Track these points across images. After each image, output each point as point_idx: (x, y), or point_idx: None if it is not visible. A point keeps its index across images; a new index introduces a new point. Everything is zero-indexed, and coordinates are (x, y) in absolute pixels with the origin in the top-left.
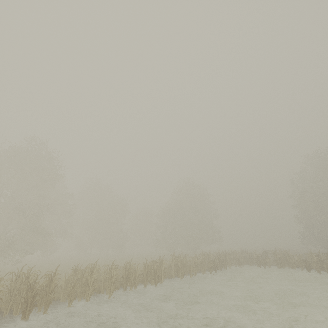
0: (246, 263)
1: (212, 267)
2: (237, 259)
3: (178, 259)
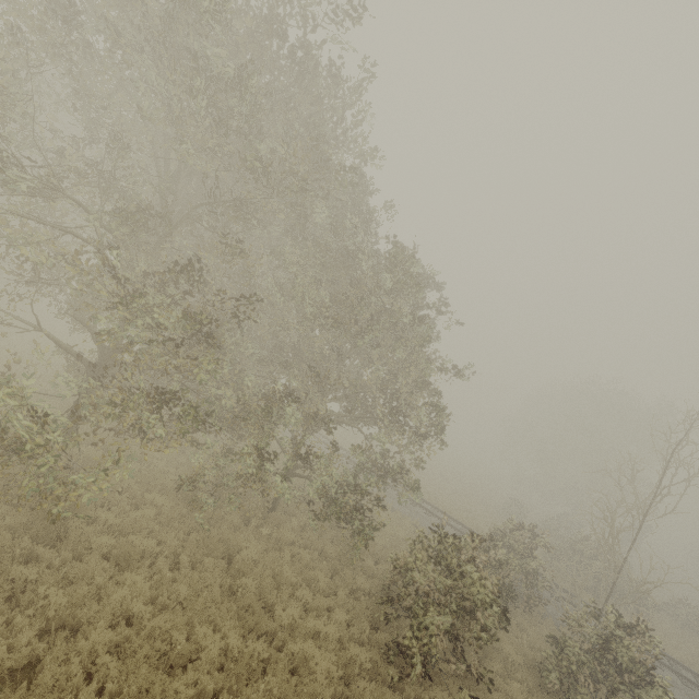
0: None
1: None
2: None
3: None
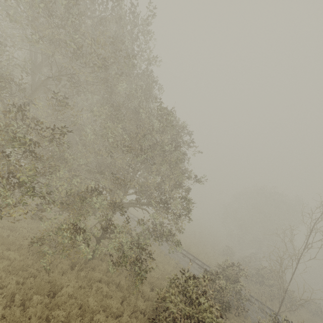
0: None
1: None
2: None
3: None
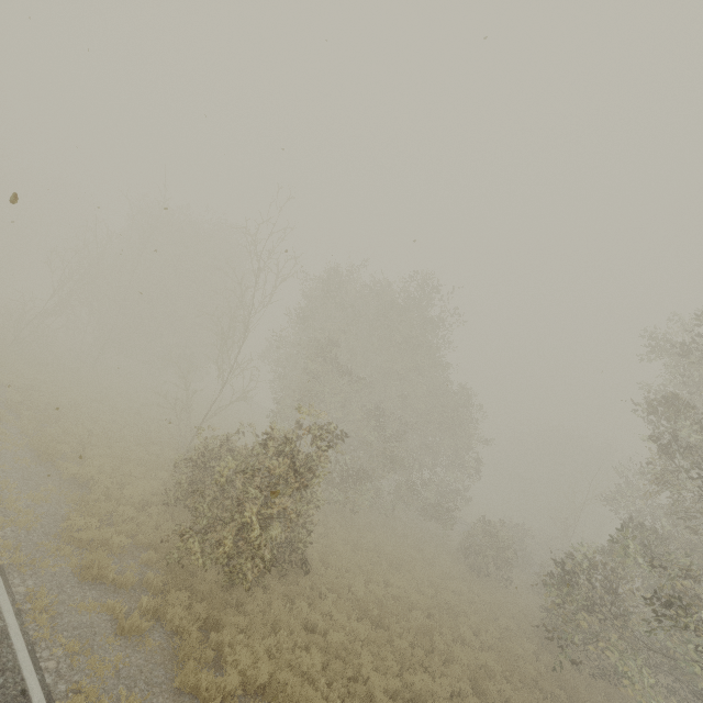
0: None
1: None
2: None
3: None
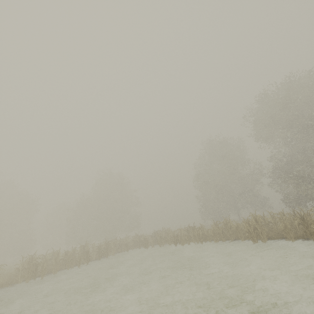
0: (140, 246)
1: (97, 258)
2: (125, 244)
3: (27, 260)
